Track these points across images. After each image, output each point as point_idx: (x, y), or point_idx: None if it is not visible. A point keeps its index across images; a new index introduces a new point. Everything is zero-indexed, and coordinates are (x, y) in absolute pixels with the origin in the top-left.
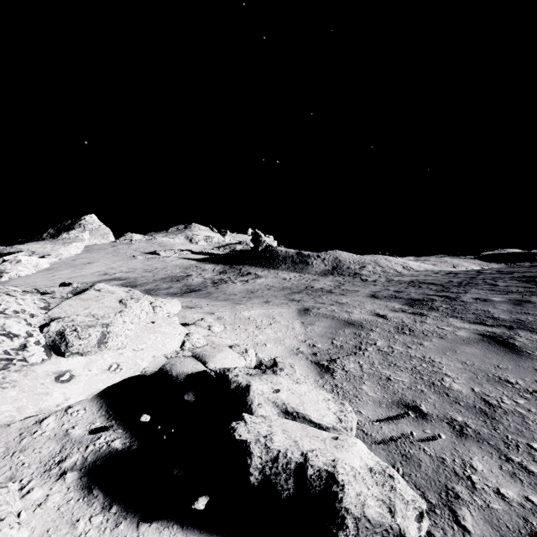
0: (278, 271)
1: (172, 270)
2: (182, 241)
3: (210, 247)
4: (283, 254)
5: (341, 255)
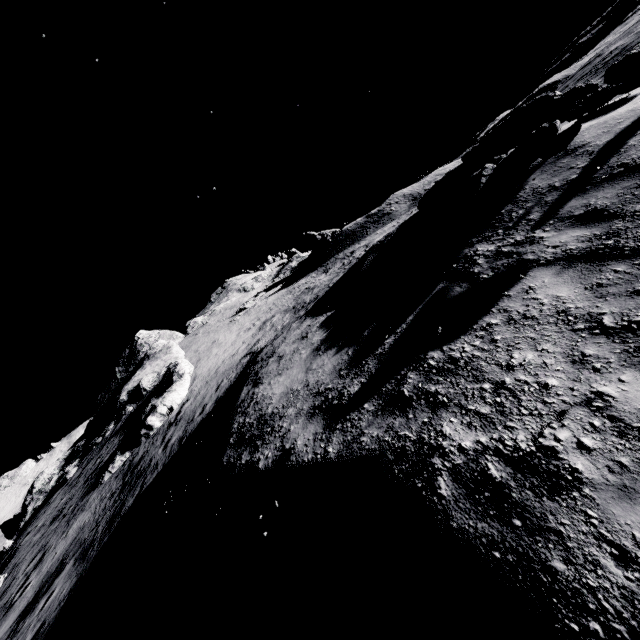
0: (373, 234)
1: (284, 299)
2: (238, 296)
3: (268, 283)
4: (356, 227)
5: (403, 192)
